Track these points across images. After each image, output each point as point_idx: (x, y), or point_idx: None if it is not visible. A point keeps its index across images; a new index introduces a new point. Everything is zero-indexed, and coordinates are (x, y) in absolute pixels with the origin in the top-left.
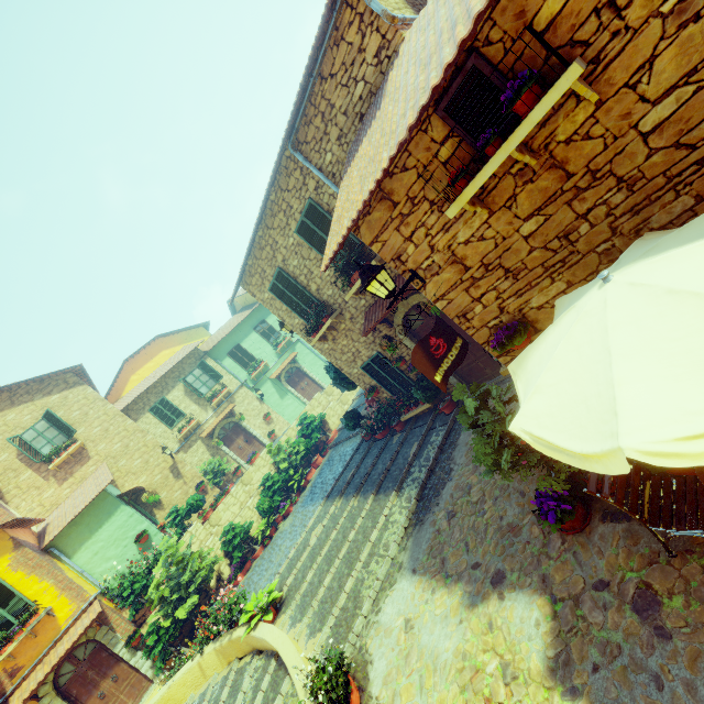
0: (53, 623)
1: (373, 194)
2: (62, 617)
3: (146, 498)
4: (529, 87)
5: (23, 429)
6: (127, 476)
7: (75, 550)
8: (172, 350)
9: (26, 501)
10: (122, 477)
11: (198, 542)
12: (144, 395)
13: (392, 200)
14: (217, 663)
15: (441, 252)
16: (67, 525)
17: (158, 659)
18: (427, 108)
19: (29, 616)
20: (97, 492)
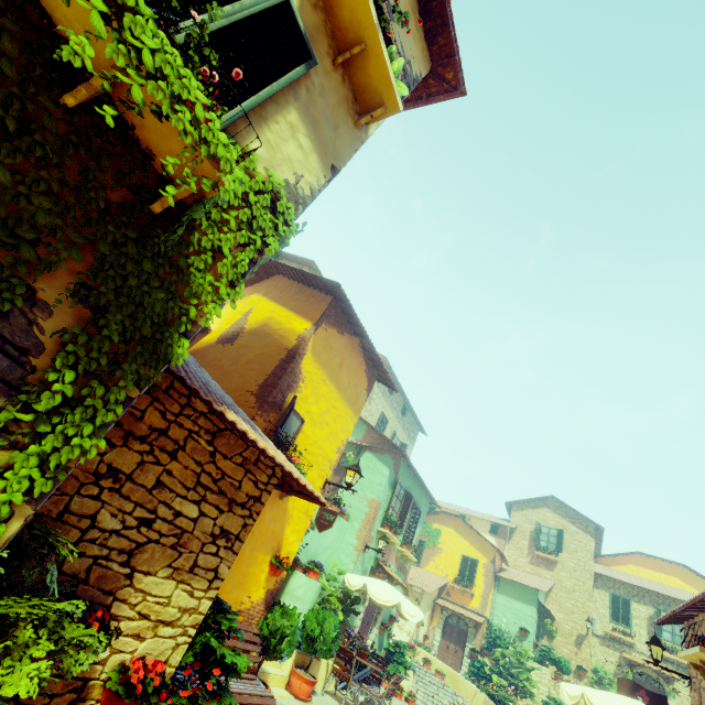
0: (469, 600)
1: (669, 615)
2: (472, 603)
3: (547, 622)
4: (702, 641)
5: (546, 524)
6: (555, 602)
7: (501, 592)
8: (685, 585)
9: (513, 551)
10: (553, 599)
11: (538, 678)
12: (619, 582)
13: (694, 633)
14: (479, 704)
15: (698, 681)
16: (511, 580)
17: (470, 673)
18: (681, 609)
19: (469, 586)
20: (534, 586)
